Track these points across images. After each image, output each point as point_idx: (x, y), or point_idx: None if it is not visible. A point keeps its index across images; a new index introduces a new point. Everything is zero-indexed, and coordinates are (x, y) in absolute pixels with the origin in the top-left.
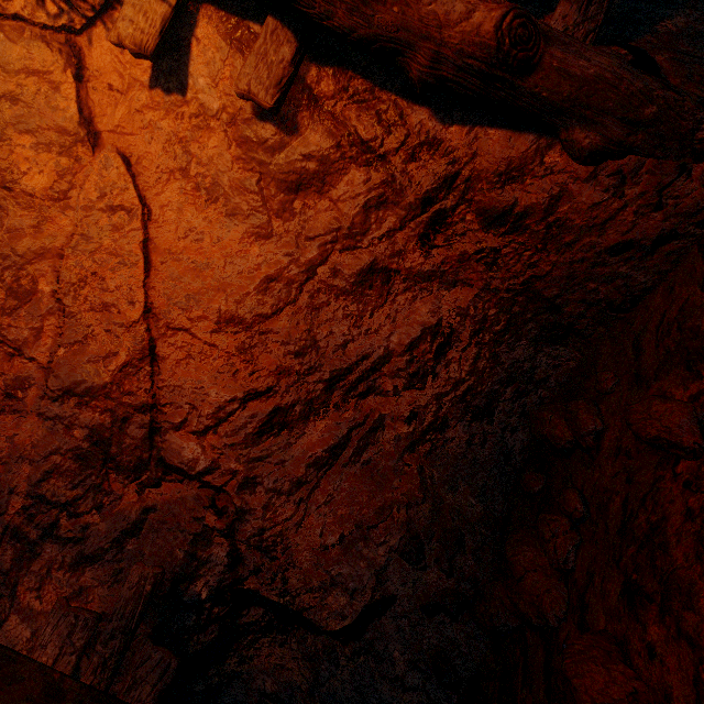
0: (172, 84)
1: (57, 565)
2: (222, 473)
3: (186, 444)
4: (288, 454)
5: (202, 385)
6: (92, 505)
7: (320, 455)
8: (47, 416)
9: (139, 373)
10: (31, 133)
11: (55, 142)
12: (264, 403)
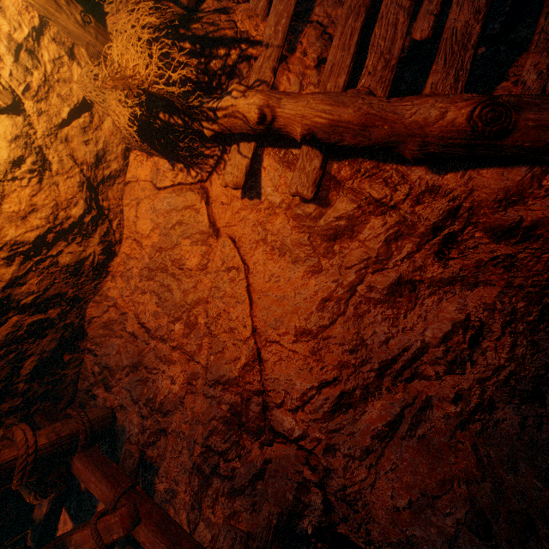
0: (252, 194)
1: (221, 493)
2: (311, 440)
3: (285, 418)
4: (355, 427)
5: (291, 378)
6: (235, 455)
7: (381, 429)
8: (208, 395)
9: (253, 370)
10: (189, 238)
11: (199, 239)
12: (333, 389)
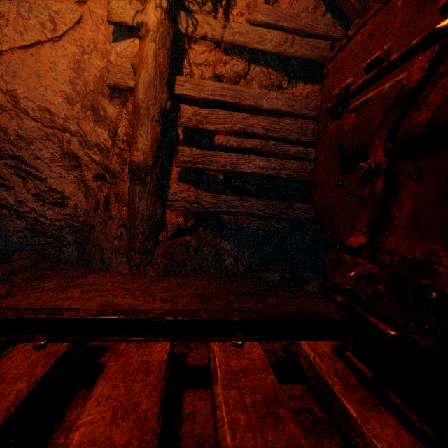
0: (117, 34)
1: None
2: None
3: None
4: None
5: None
6: None
7: None
8: None
9: None
10: None
11: None
12: None
